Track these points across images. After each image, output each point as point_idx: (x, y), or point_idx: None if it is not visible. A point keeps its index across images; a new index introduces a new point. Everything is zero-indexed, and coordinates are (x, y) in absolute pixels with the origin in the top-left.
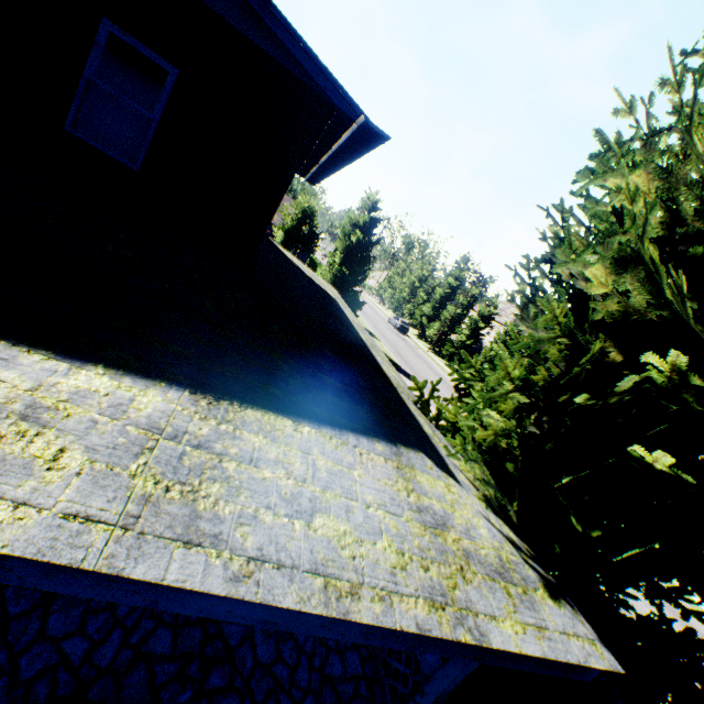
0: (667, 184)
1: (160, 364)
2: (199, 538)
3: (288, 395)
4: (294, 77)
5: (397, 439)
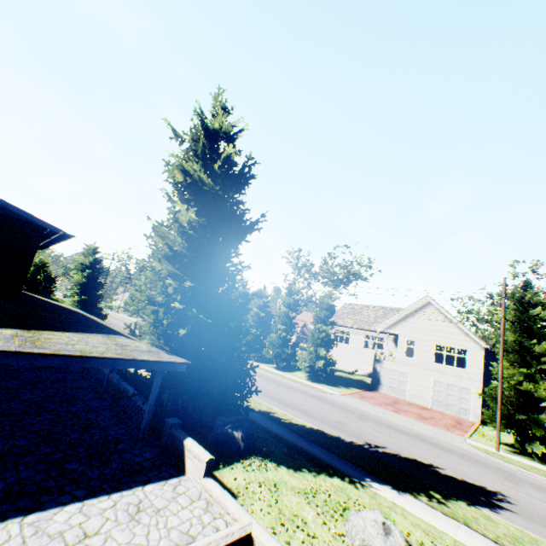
0: (163, 239)
1: (5, 325)
2: (41, 348)
3: (58, 328)
4: (26, 222)
5: (109, 333)
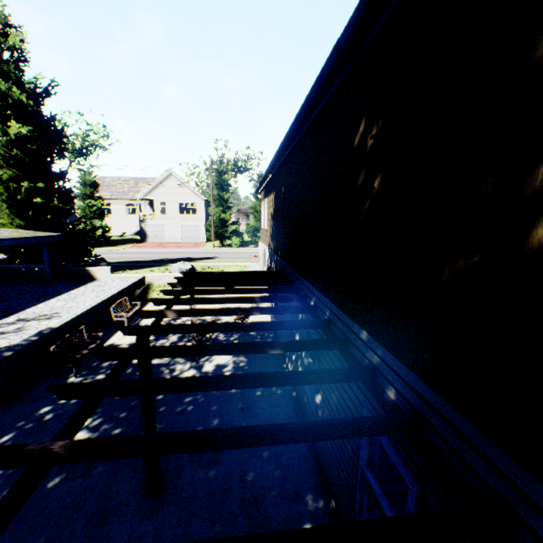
0: None
1: None
2: None
3: None
4: None
5: None
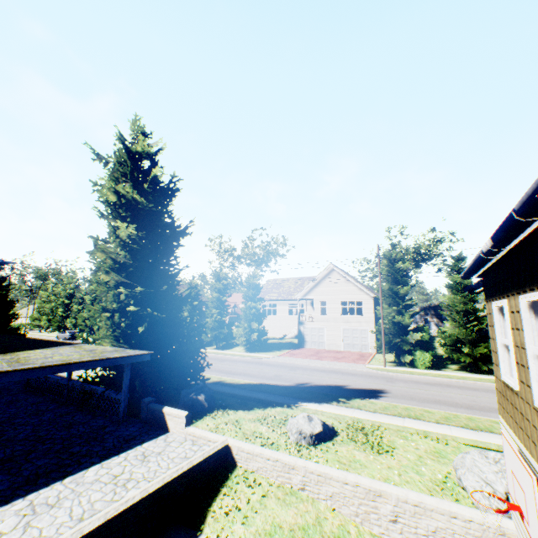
0: (106, 253)
1: None
2: (28, 364)
3: (27, 348)
4: None
5: (73, 344)
